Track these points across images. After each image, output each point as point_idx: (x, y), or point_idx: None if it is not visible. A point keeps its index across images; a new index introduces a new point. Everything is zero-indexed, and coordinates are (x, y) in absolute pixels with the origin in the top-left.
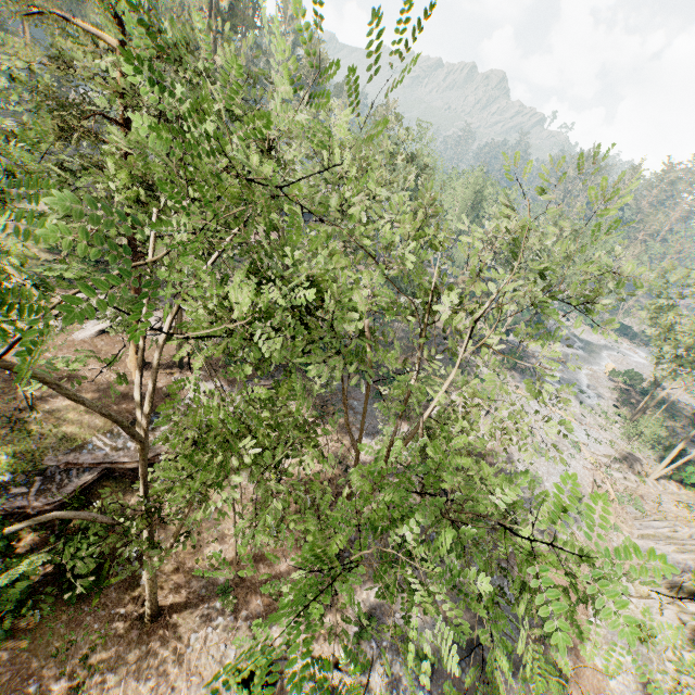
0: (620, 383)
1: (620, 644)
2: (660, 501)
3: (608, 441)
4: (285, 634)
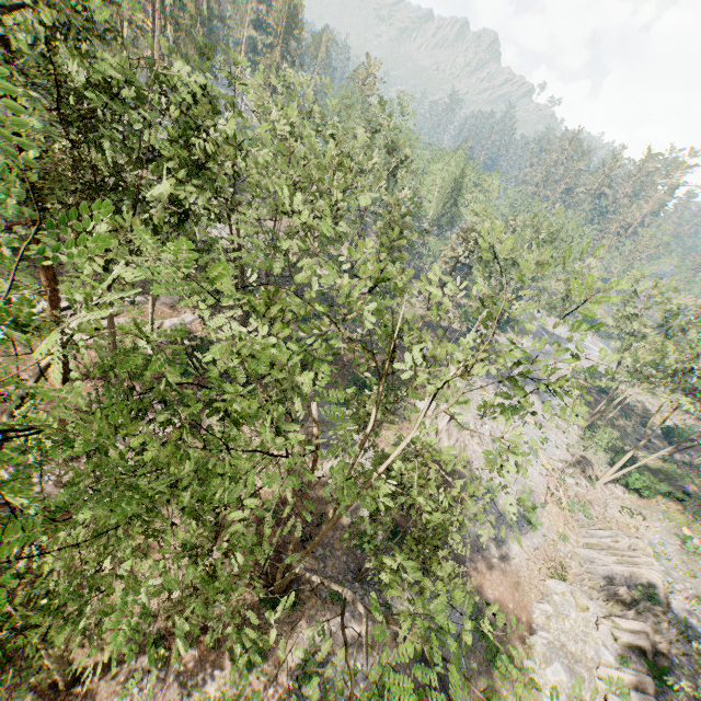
0: (581, 380)
1: (557, 663)
2: (607, 506)
3: (565, 444)
4: (221, 686)
